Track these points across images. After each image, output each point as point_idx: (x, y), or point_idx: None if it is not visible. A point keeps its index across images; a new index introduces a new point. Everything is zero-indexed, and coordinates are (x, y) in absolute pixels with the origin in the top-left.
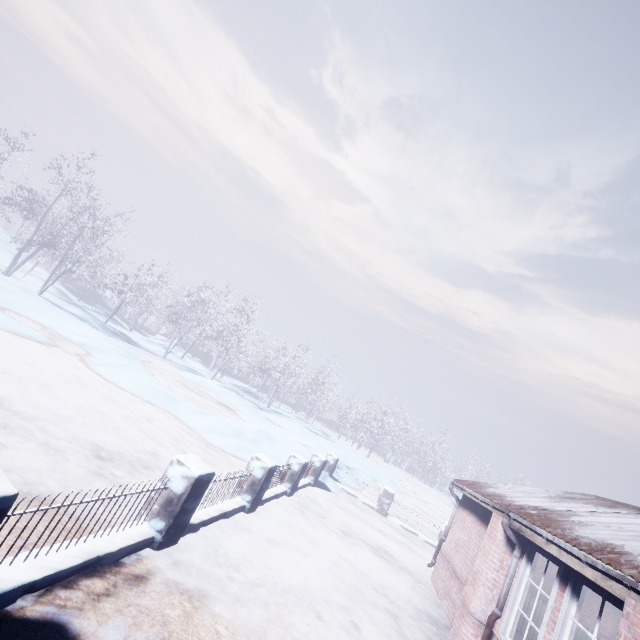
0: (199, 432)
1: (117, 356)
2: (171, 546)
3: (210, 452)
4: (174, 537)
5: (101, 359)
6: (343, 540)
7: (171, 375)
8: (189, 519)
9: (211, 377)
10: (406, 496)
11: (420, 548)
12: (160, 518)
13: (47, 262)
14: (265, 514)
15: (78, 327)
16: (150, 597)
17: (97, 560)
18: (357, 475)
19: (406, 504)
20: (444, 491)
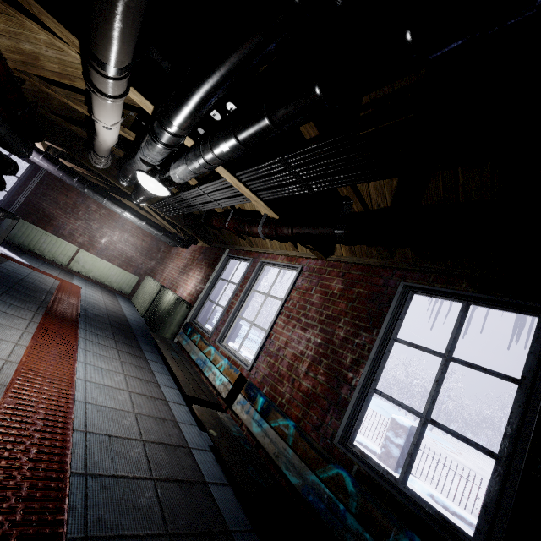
0: None
1: None
2: None
3: None
4: None
5: None
6: None
7: None
8: None
9: None
10: None
11: None
12: None
13: None
14: None
15: None
16: None
17: None
18: None
19: None
20: None
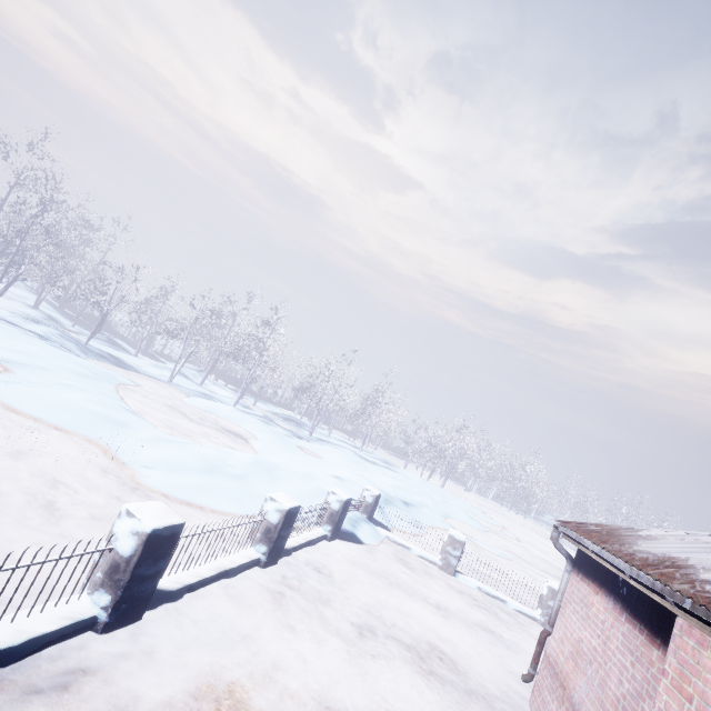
0: (135, 469)
1: (64, 375)
2: None
3: (131, 500)
4: None
5: (22, 377)
6: (354, 649)
7: (167, 401)
8: None
9: (233, 403)
10: (491, 535)
11: (510, 627)
12: None
13: (38, 286)
14: (170, 622)
15: (18, 343)
16: None
17: None
18: (419, 513)
19: (490, 548)
20: (542, 521)
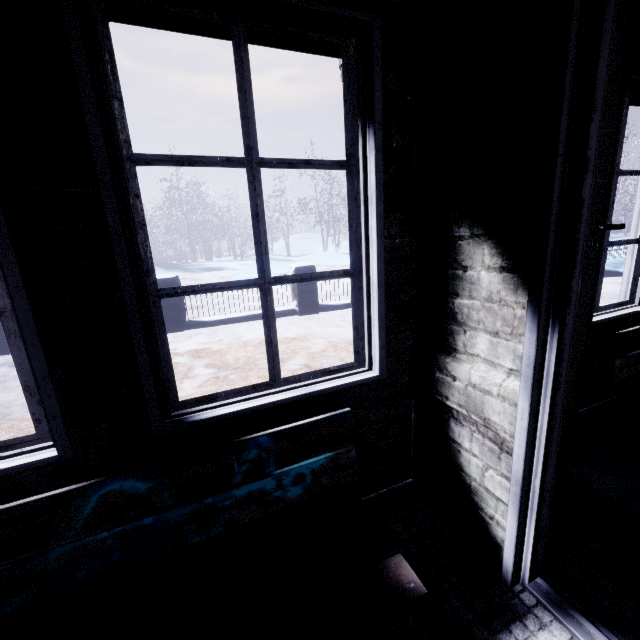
0: None
1: None
2: (313, 315)
3: None
4: (309, 309)
5: None
6: None
7: None
8: (315, 298)
9: None
10: None
11: None
12: (295, 300)
13: None
14: None
15: None
16: (277, 325)
17: (257, 317)
18: None
19: None
20: None
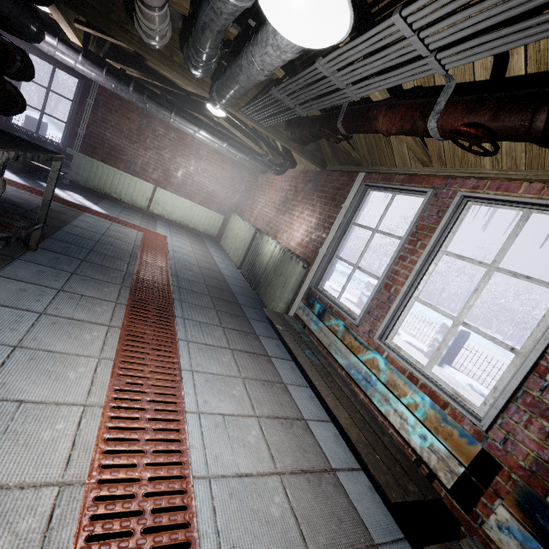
0: None
1: None
2: None
3: None
4: None
5: None
6: None
7: None
8: None
9: None
10: None
11: None
12: None
13: None
14: None
15: None
16: None
17: None
18: None
19: None
20: None
